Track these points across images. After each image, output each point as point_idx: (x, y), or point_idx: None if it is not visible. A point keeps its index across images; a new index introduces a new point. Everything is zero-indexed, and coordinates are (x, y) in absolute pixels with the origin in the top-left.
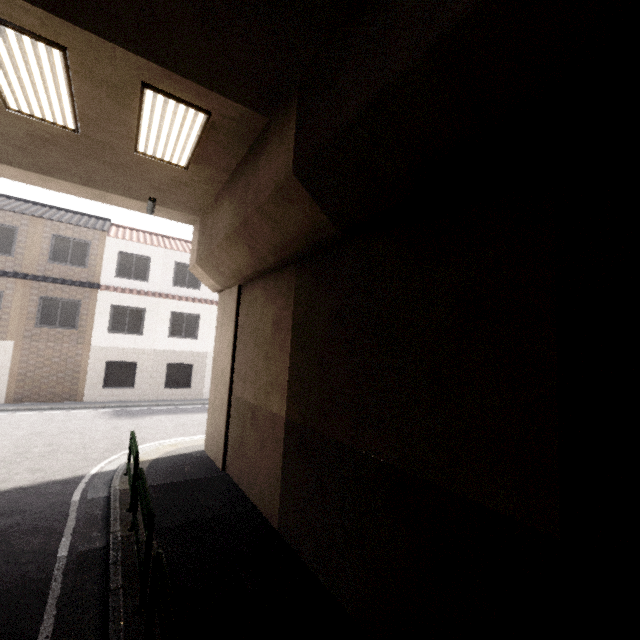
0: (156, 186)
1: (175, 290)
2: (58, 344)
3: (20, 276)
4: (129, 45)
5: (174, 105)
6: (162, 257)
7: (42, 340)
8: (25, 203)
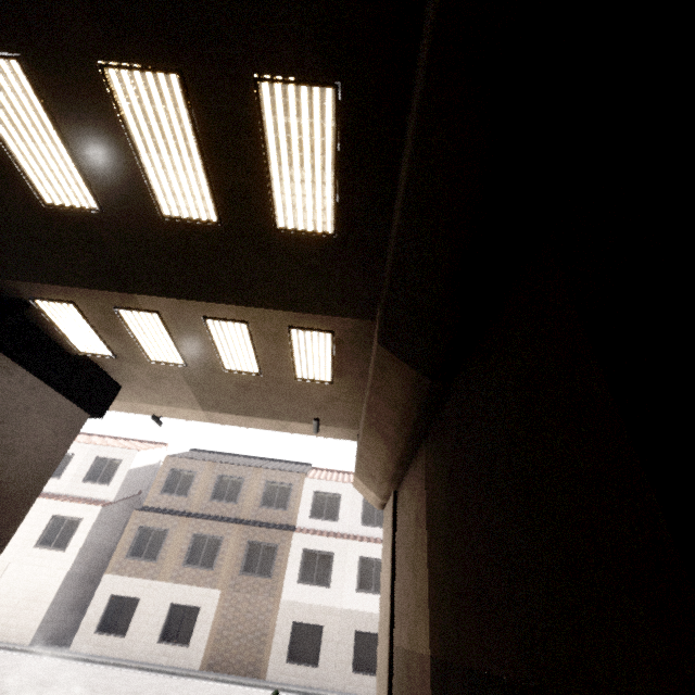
0: (317, 406)
1: (363, 530)
2: (254, 595)
3: (238, 521)
4: (277, 307)
5: (310, 334)
6: (351, 493)
7: (242, 590)
8: (254, 459)
